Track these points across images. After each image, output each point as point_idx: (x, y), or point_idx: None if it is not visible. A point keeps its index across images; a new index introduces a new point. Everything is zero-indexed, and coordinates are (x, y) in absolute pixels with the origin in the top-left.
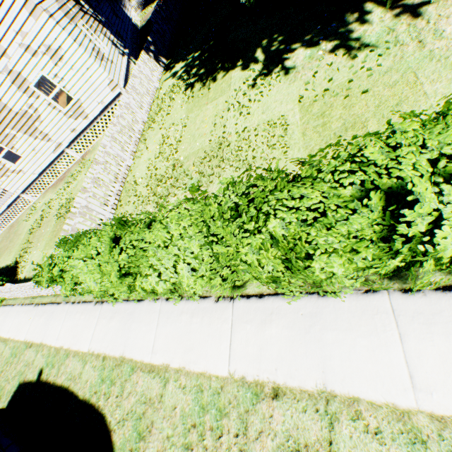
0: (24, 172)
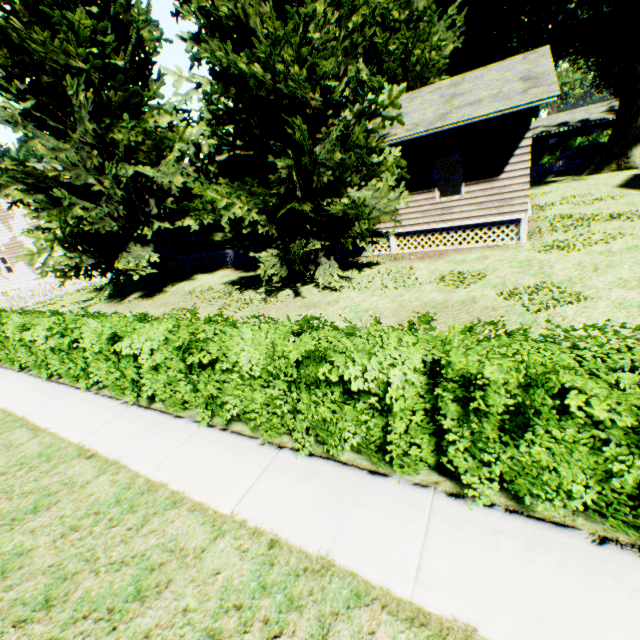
0: (10, 280)
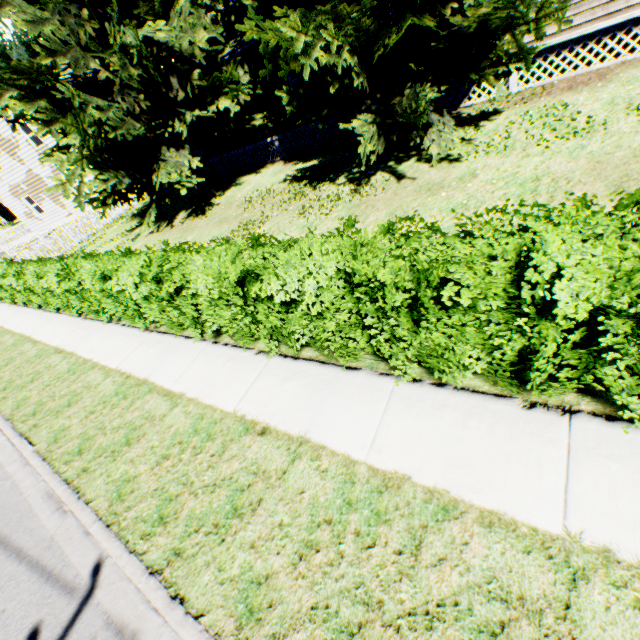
0: (44, 221)
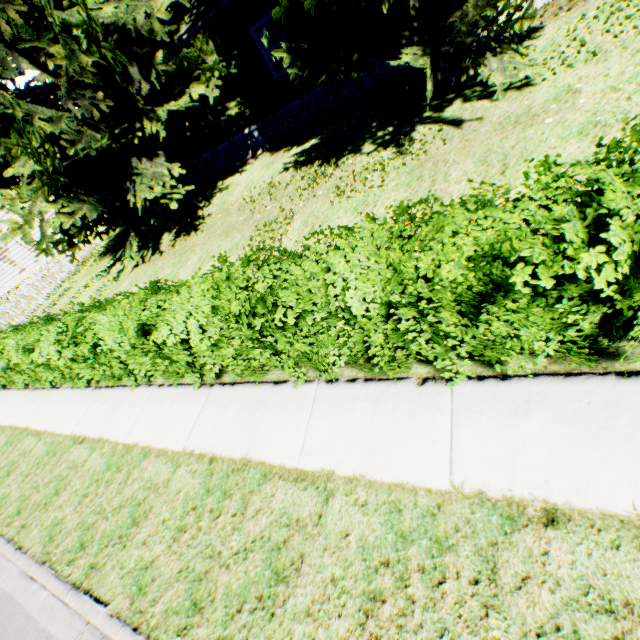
0: None
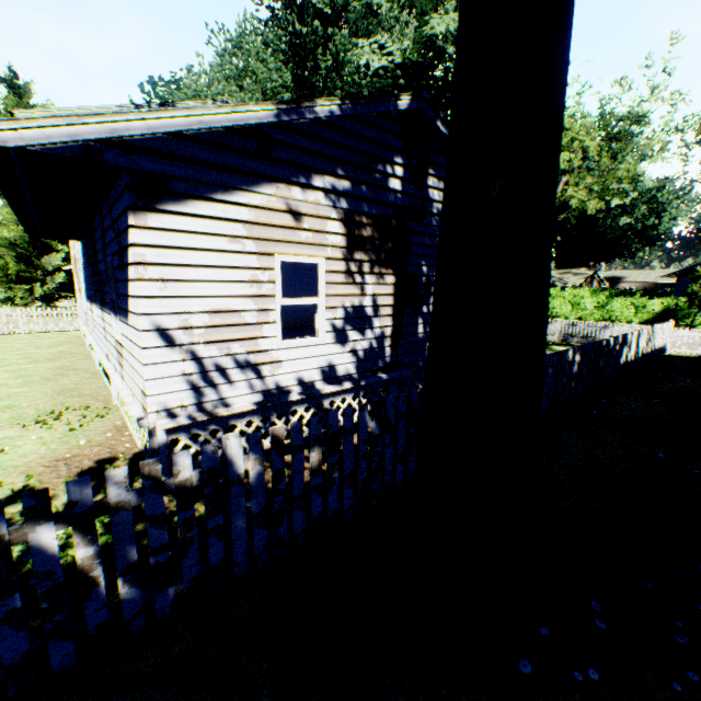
0: None
